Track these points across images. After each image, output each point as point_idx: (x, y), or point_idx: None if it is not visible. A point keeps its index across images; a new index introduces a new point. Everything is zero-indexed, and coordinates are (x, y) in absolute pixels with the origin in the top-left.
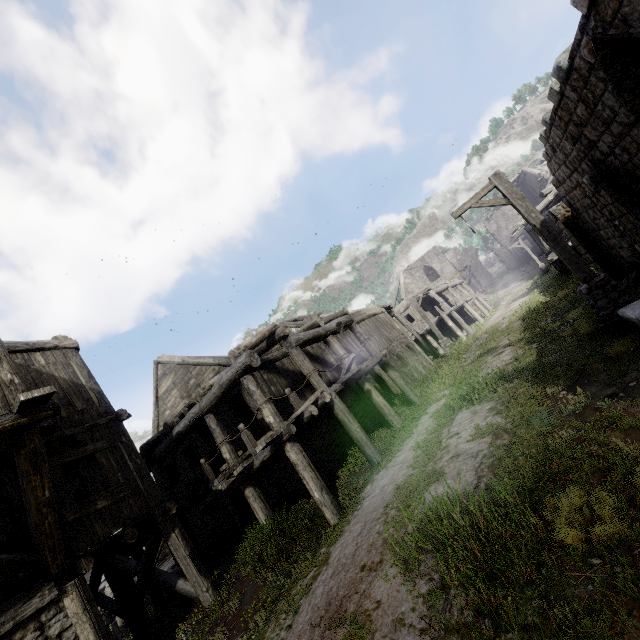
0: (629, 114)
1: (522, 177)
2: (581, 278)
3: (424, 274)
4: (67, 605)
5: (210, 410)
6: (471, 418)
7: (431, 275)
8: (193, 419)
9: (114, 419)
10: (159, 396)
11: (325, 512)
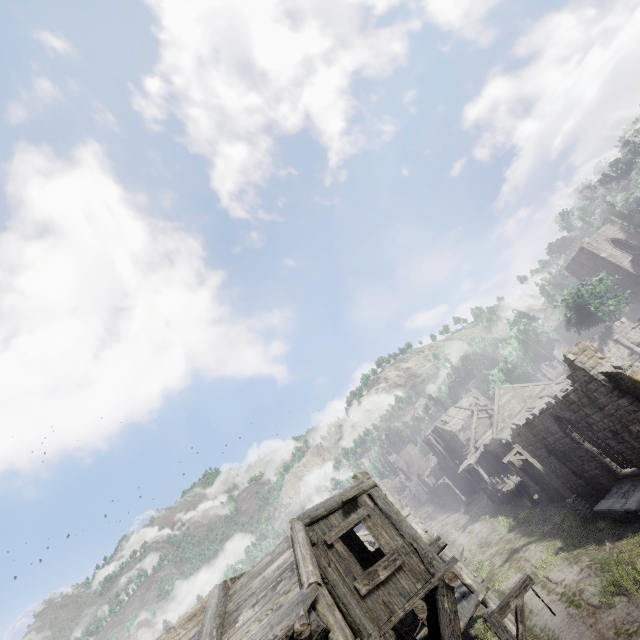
0: (563, 434)
1: (434, 429)
2: (567, 495)
3: None
4: None
5: None
6: (563, 571)
7: None
8: None
9: None
10: None
11: None
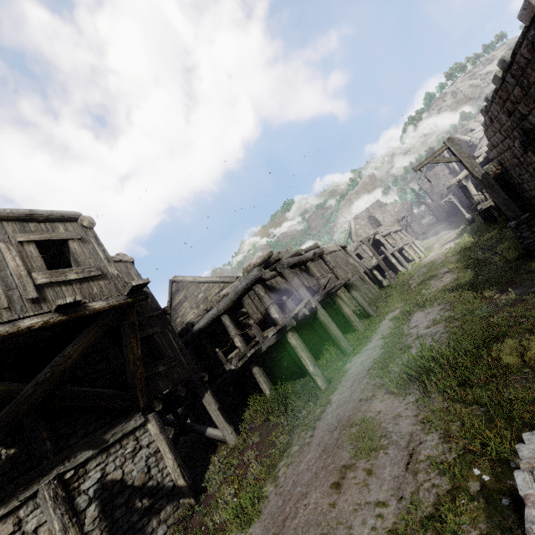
0: None
1: None
2: (511, 216)
3: (368, 223)
4: (150, 428)
5: (226, 311)
6: (426, 316)
7: (374, 224)
8: (211, 319)
9: (162, 313)
10: (172, 307)
11: (317, 380)
